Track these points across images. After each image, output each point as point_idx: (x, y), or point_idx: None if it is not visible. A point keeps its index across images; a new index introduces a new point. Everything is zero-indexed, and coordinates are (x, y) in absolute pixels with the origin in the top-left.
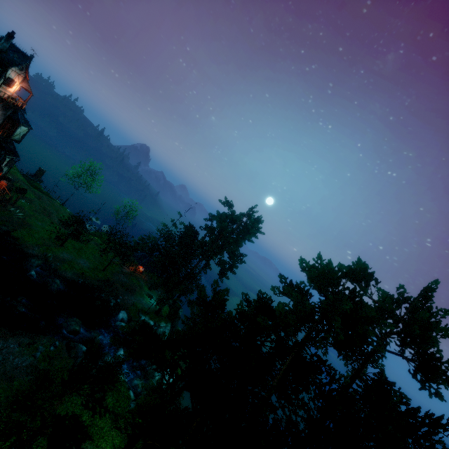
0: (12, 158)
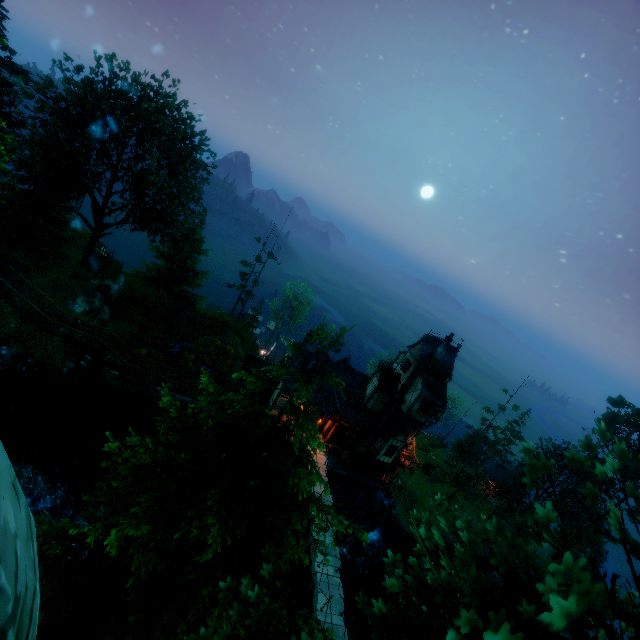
0: None
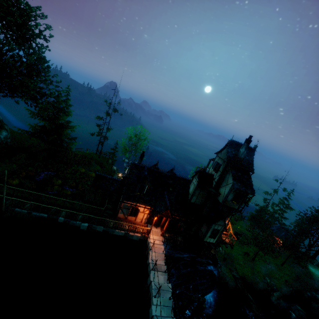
0: None
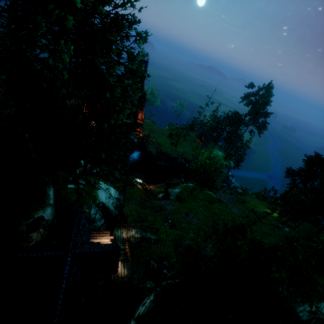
0: None
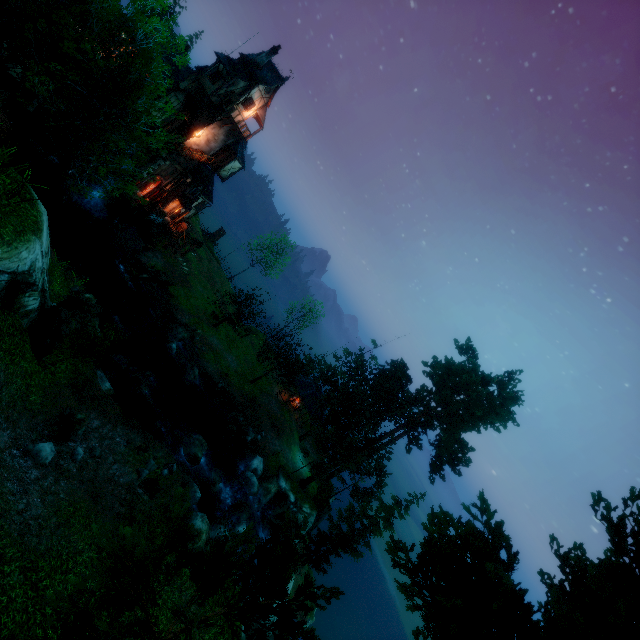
0: (206, 200)
